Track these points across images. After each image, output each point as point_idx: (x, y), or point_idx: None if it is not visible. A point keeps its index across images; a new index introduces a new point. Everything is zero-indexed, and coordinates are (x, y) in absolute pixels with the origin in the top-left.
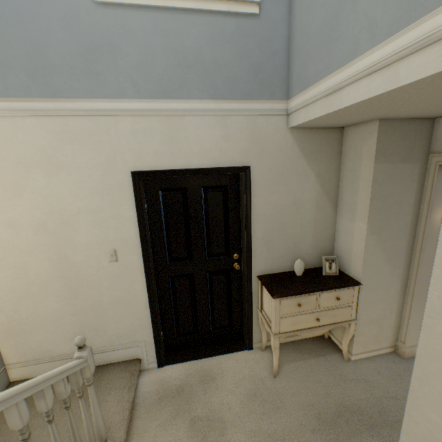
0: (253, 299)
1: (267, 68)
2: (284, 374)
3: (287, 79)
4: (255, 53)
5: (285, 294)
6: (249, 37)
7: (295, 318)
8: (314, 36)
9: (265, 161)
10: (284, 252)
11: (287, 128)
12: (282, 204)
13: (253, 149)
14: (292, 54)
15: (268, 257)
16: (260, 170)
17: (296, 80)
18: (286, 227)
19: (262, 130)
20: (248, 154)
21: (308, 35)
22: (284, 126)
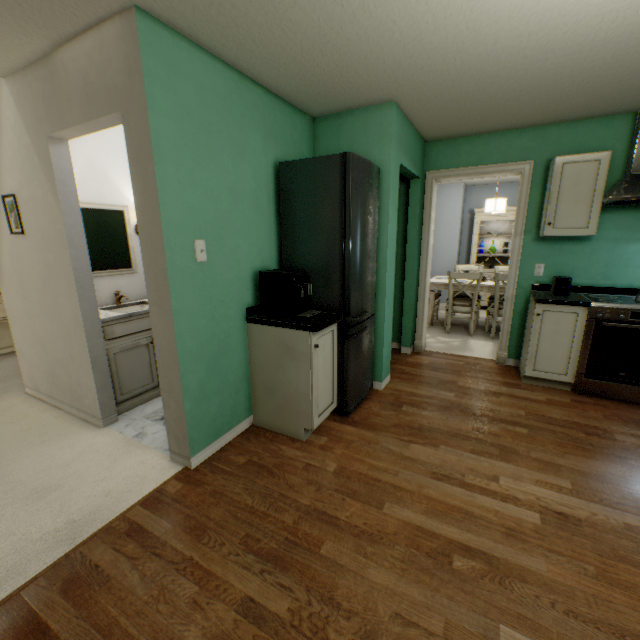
0: None
1: None
2: (6, 361)
3: None
4: None
5: None
6: None
7: (2, 306)
8: None
9: None
10: None
11: None
12: None
13: None
14: None
15: None
16: None
17: None
18: None
19: None
20: None
21: None
22: None
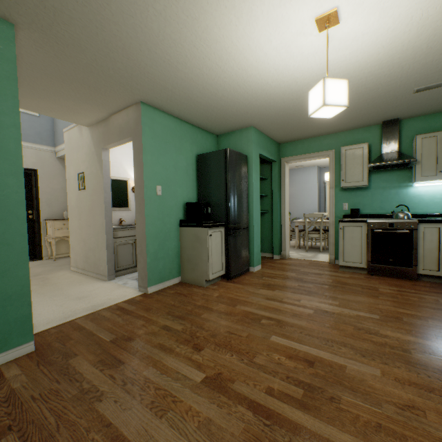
0: (42, 232)
1: (45, 135)
2: (60, 260)
3: (55, 140)
4: (38, 128)
5: (57, 219)
6: (36, 122)
7: (63, 230)
8: (62, 131)
9: (46, 169)
10: (59, 210)
11: (56, 158)
12: (56, 188)
13: (39, 163)
14: (56, 133)
15: (50, 211)
16: (44, 172)
17: (58, 141)
18: (59, 198)
19: (44, 156)
20: (37, 164)
21: (60, 129)
22: (55, 156)
